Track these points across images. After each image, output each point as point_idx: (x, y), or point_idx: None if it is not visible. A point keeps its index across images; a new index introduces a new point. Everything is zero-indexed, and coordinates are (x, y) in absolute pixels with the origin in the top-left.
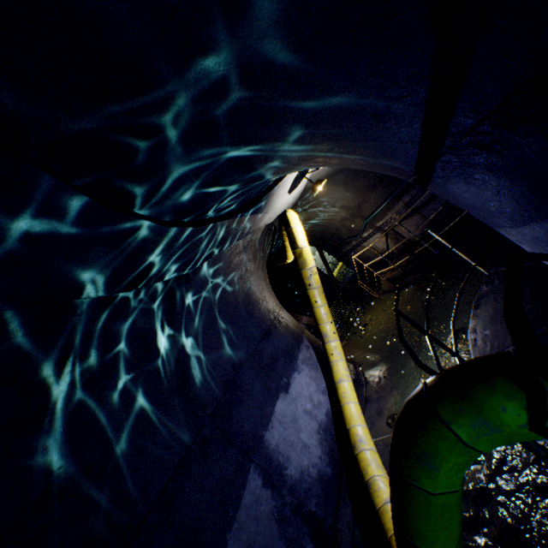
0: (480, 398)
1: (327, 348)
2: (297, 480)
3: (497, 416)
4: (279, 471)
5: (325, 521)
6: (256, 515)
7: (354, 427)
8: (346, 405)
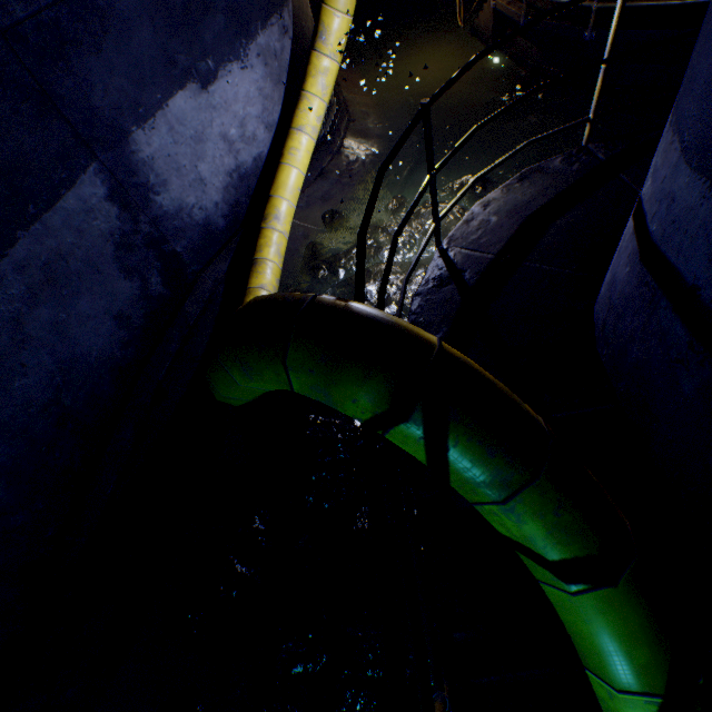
0: (343, 378)
1: (313, 62)
2: (169, 215)
3: (342, 400)
4: (144, 193)
5: (190, 266)
6: (82, 228)
7: (280, 200)
8: (287, 168)
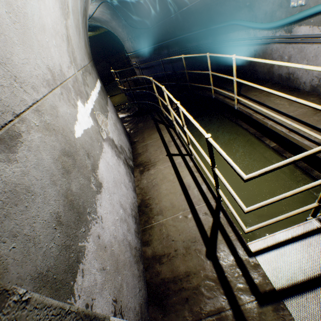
0: None
1: None
2: None
3: None
4: None
5: None
6: None
7: None
8: None
